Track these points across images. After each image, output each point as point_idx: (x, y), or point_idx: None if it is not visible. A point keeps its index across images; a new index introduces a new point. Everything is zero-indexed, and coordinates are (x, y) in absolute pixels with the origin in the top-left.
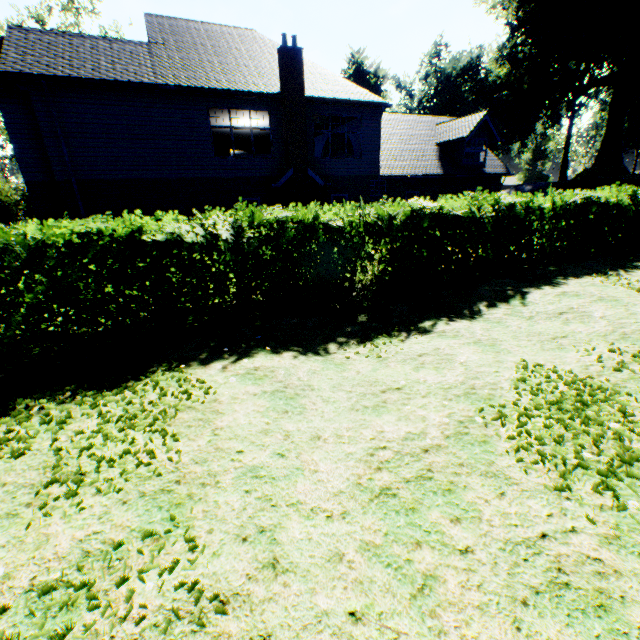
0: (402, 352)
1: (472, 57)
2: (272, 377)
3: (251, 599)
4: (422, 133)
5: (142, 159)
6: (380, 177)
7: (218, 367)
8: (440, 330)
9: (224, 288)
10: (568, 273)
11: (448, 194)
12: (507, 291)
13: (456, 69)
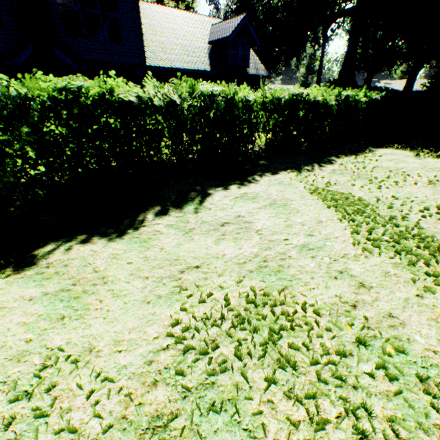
0: None
1: None
2: None
3: None
4: (197, 31)
5: None
6: (147, 67)
7: None
8: (48, 262)
9: None
10: (271, 168)
11: None
12: (191, 192)
13: None
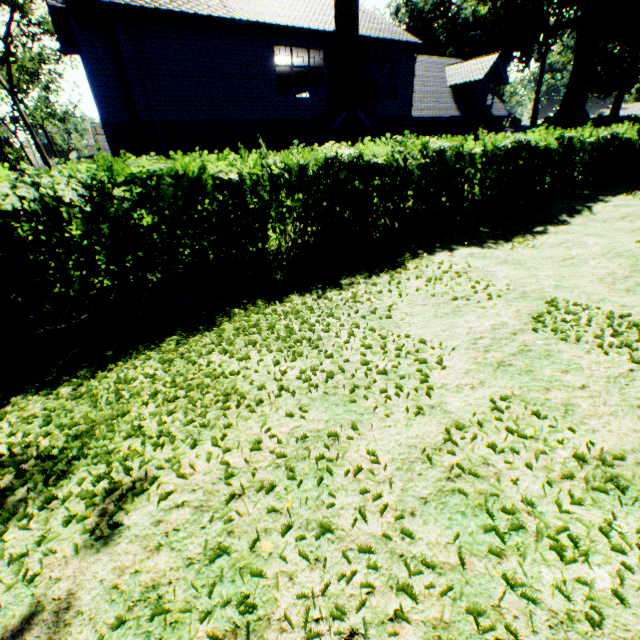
0: (544, 244)
1: None
2: (490, 257)
3: (631, 313)
4: (435, 75)
5: (216, 99)
6: (412, 119)
7: (448, 254)
8: (553, 232)
9: (403, 206)
10: (603, 195)
11: (463, 136)
12: (575, 207)
13: (428, 4)
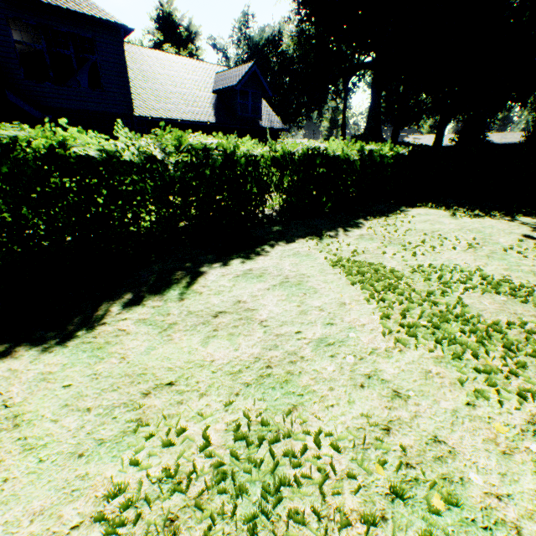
0: None
1: (275, 30)
2: None
3: None
4: (199, 79)
5: None
6: (136, 117)
7: None
8: None
9: None
10: (287, 235)
11: None
12: (177, 271)
13: (263, 39)
